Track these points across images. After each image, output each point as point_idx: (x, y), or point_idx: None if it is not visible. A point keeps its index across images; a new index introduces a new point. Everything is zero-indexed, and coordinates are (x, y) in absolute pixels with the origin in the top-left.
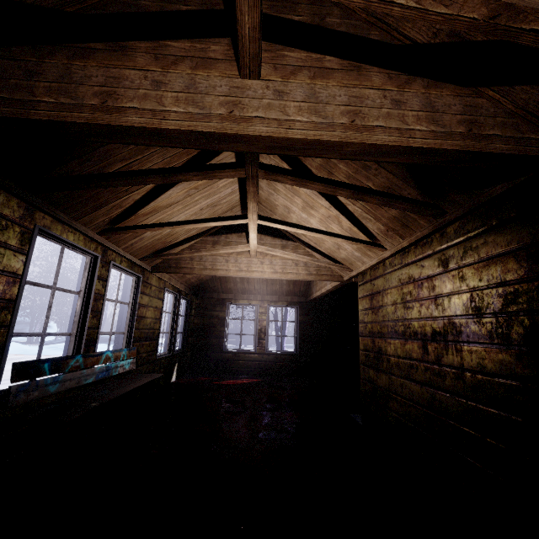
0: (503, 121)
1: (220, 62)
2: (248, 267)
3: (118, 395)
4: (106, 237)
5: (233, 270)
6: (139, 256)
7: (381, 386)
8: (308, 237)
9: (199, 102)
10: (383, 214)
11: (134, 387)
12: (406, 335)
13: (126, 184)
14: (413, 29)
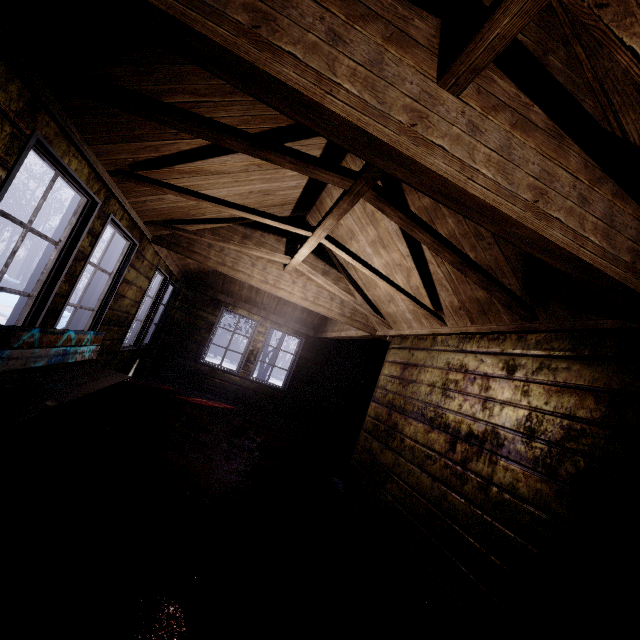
0: None
1: (419, 48)
2: (277, 281)
3: (79, 396)
4: (117, 180)
5: (257, 279)
6: (146, 218)
7: (383, 462)
8: (359, 275)
9: (379, 91)
10: (467, 291)
11: (98, 388)
12: (434, 423)
13: (194, 133)
14: (634, 124)
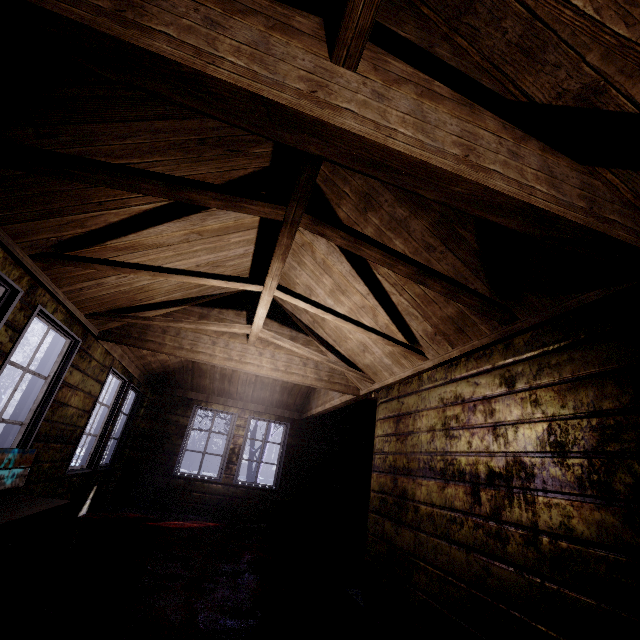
0: (620, 210)
1: (306, 36)
2: (242, 356)
3: None
4: (43, 266)
5: (220, 357)
6: (86, 310)
7: (401, 547)
8: (327, 332)
9: (269, 64)
10: (436, 311)
11: (10, 520)
12: (447, 474)
13: (106, 184)
14: (534, 85)
